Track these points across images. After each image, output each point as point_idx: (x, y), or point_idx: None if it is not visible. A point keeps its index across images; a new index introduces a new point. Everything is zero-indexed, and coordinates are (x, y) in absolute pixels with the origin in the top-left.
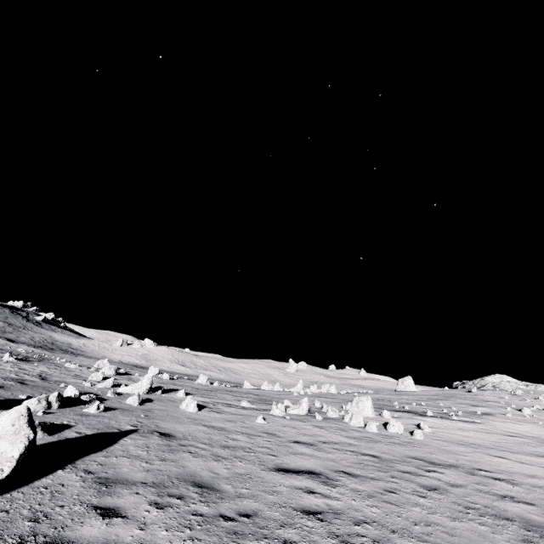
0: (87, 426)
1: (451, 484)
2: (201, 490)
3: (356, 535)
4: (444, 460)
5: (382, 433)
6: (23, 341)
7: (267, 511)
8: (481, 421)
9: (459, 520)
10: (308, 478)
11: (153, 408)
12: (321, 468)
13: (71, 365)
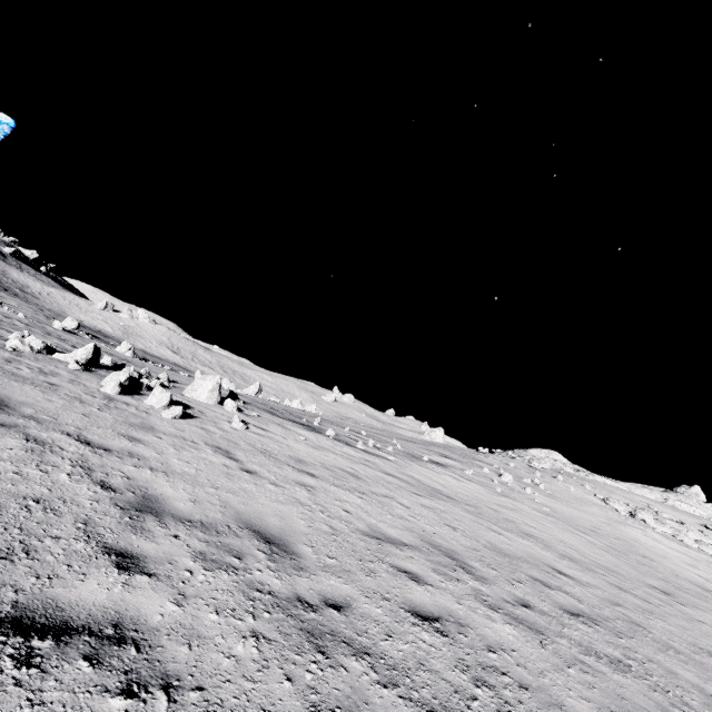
0: None
1: None
2: None
3: None
4: (60, 417)
5: (119, 397)
6: None
7: None
8: (401, 461)
9: None
10: None
11: None
12: None
13: None
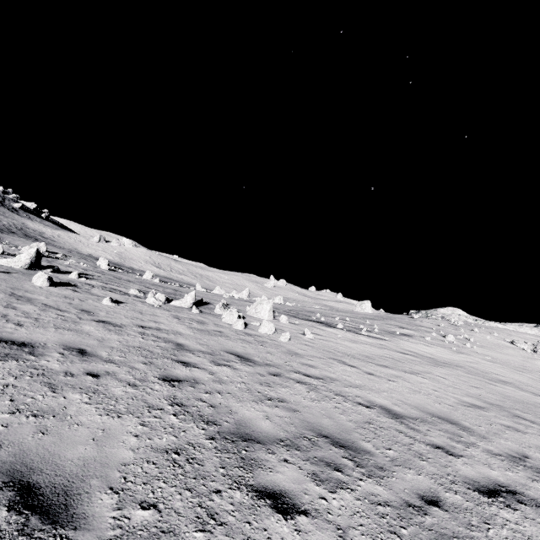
0: None
1: (221, 379)
2: None
3: None
4: (270, 359)
5: (247, 331)
6: None
7: None
8: (391, 339)
9: (117, 415)
10: None
11: None
12: (55, 343)
13: None
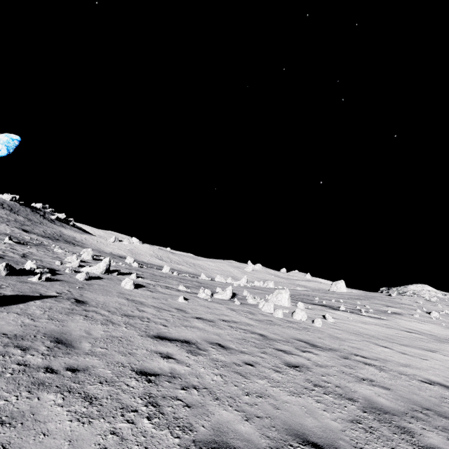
0: (15, 289)
1: (318, 364)
2: (54, 345)
3: (173, 398)
4: (327, 344)
5: (286, 318)
6: (36, 232)
7: (101, 368)
8: (388, 318)
9: (297, 395)
10: (179, 346)
11: (96, 283)
12: (200, 340)
13: (59, 250)
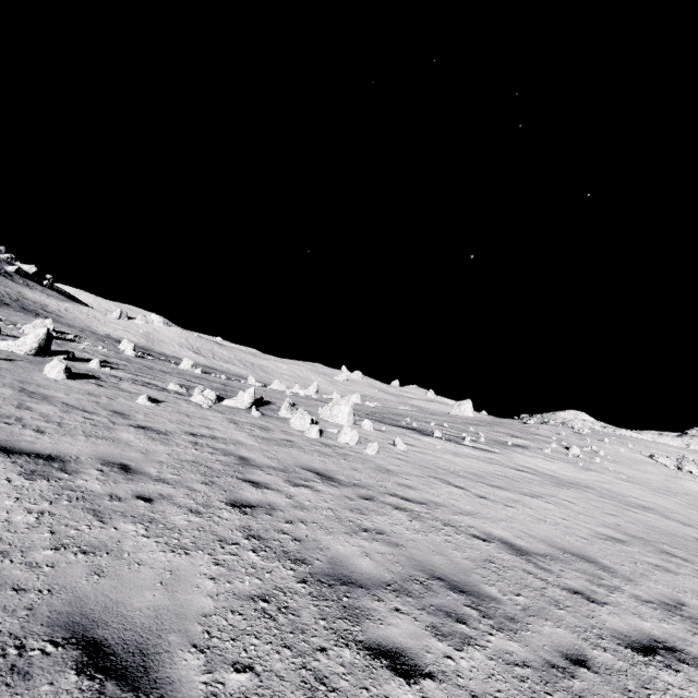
0: None
1: (302, 504)
2: None
3: None
4: (358, 478)
5: (323, 440)
6: None
7: None
8: (501, 451)
9: (184, 552)
10: (18, 462)
11: None
12: (90, 457)
13: None
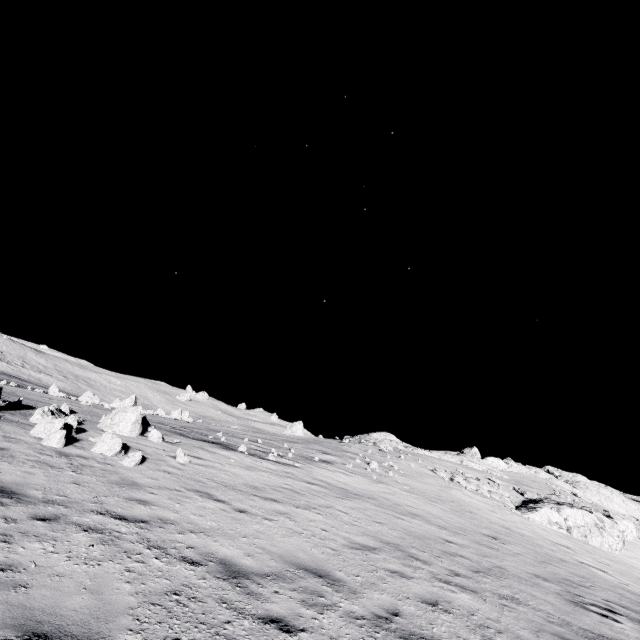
0: None
1: None
2: None
3: None
4: (67, 493)
5: (67, 449)
6: None
7: None
8: (304, 466)
9: None
10: None
11: None
12: None
13: None
